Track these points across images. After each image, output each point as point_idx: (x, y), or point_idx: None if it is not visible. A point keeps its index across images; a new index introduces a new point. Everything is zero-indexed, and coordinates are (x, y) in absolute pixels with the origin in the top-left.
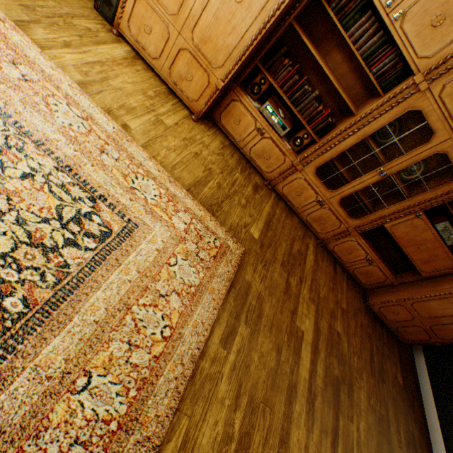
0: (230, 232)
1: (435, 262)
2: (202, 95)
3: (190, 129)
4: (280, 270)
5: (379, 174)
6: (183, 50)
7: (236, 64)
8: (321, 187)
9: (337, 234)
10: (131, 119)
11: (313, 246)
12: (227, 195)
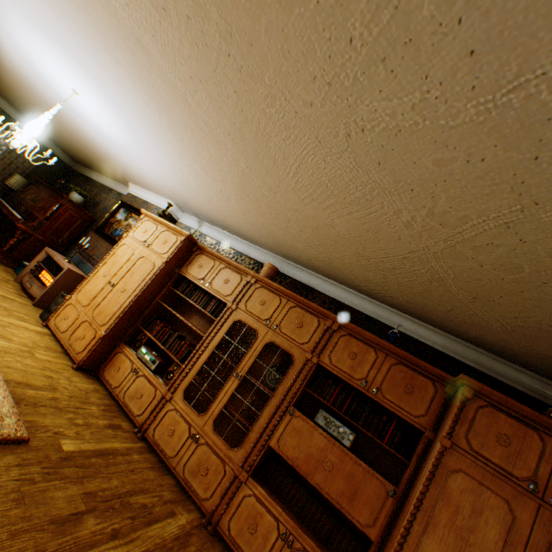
0: (25, 422)
1: (363, 491)
2: (88, 346)
3: (63, 368)
4: (78, 495)
5: (237, 377)
6: (86, 322)
7: (116, 318)
8: (193, 412)
9: (225, 488)
10: (1, 339)
11: (189, 521)
12: (60, 406)
